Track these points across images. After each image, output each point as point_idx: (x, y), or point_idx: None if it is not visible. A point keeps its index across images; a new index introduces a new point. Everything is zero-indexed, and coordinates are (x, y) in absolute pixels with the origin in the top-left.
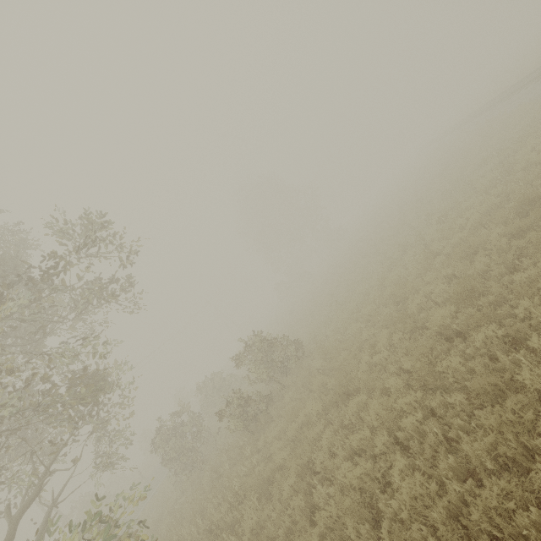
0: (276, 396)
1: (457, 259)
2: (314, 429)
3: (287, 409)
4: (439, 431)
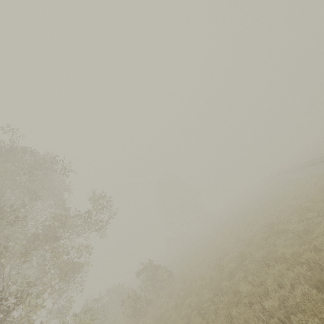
0: (153, 302)
1: (244, 243)
2: (169, 312)
3: (158, 305)
4: (214, 308)
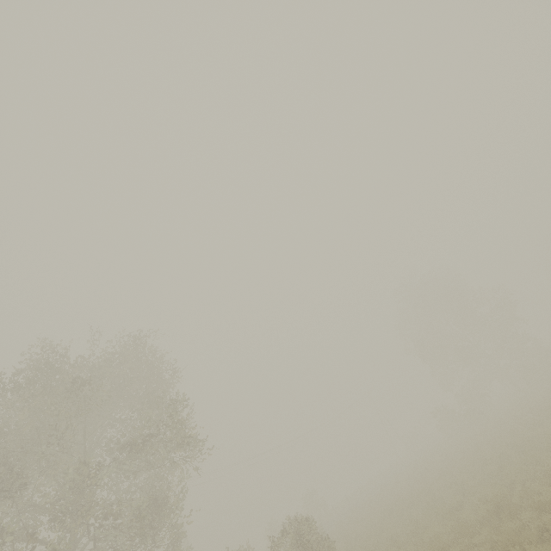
0: None
1: None
2: None
3: None
4: None
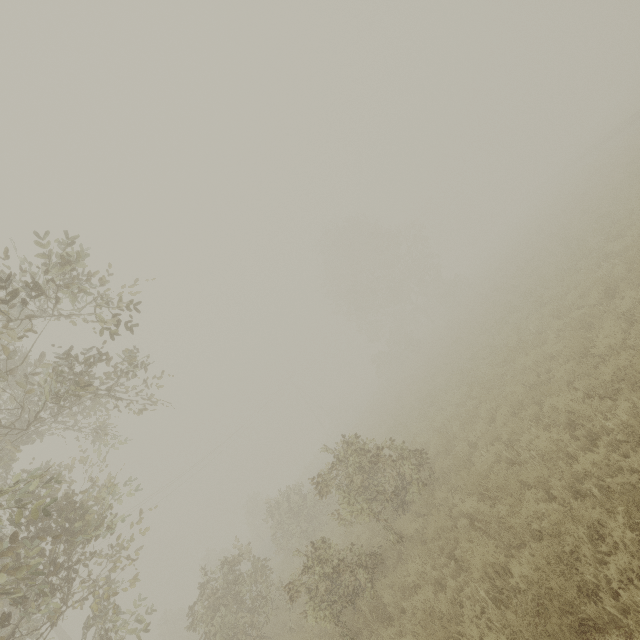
0: (389, 555)
1: None
2: None
3: (419, 612)
4: None
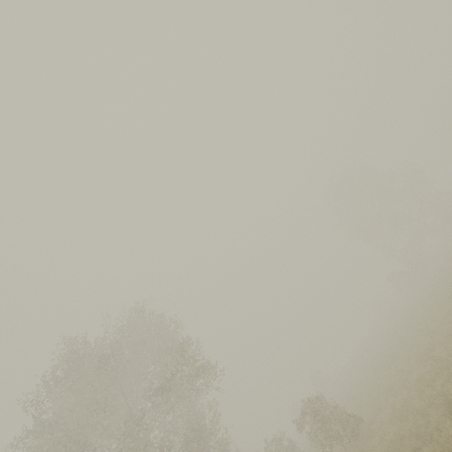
0: None
1: None
2: None
3: None
4: None
